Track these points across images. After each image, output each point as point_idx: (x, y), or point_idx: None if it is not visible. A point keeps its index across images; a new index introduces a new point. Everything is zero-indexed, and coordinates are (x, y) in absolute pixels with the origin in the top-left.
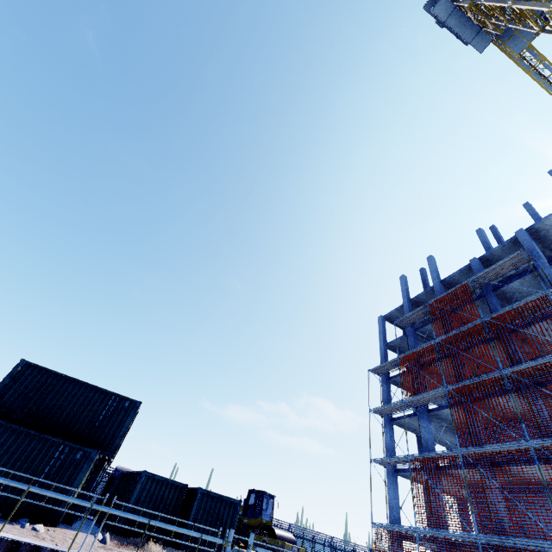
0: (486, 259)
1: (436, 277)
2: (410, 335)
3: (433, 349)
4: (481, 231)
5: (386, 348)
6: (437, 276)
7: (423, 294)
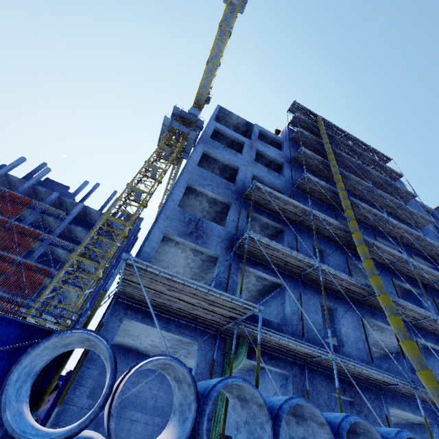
0: (61, 198)
1: (35, 181)
2: None
3: None
4: (87, 183)
5: None
6: (36, 181)
7: (18, 179)
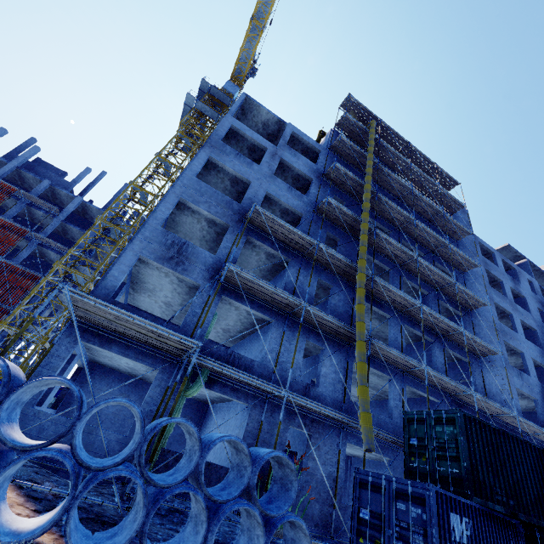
0: (54, 188)
1: (20, 162)
2: None
3: None
4: (88, 171)
5: None
6: (21, 162)
7: None
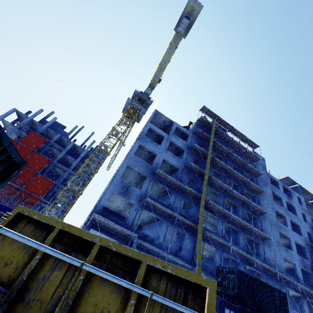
0: (62, 137)
1: (48, 125)
2: (15, 128)
3: (13, 142)
4: (77, 127)
5: (1, 120)
6: (48, 125)
7: (38, 123)
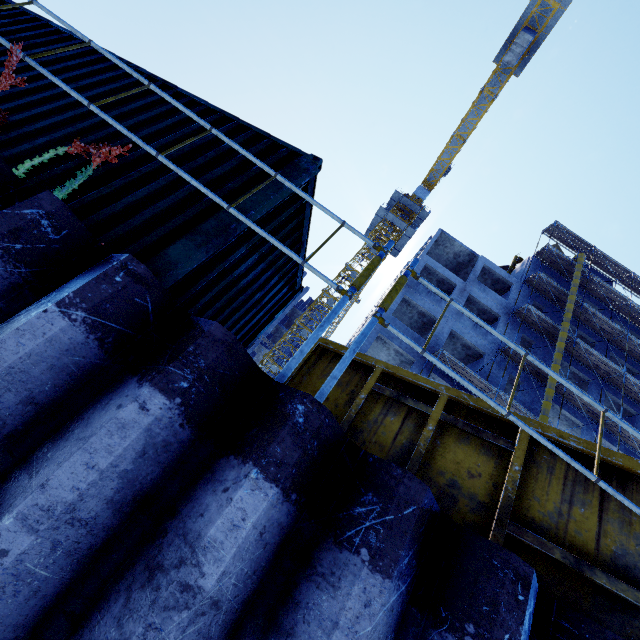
0: None
1: None
2: None
3: None
4: None
5: None
6: None
7: None
